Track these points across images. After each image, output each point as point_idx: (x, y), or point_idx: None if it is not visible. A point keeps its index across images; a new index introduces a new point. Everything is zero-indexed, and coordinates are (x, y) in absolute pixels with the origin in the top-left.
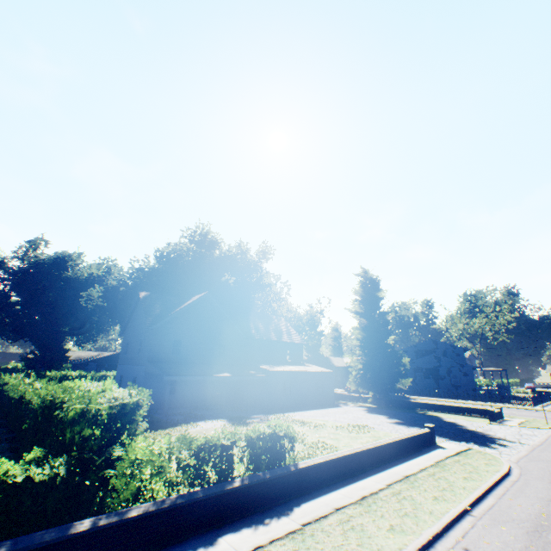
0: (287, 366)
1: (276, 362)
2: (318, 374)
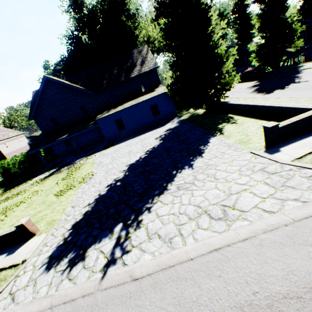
0: (125, 104)
1: (125, 101)
2: (151, 101)
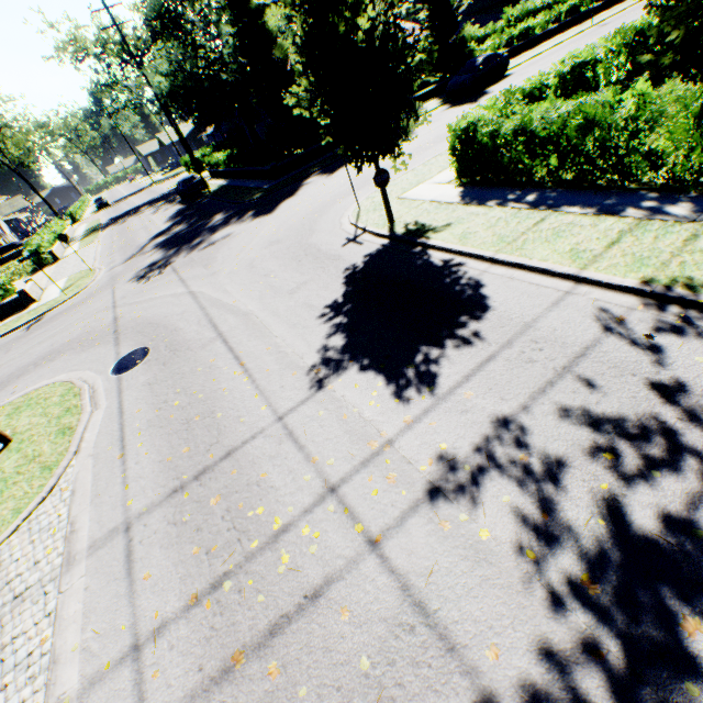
0: None
1: None
2: None
